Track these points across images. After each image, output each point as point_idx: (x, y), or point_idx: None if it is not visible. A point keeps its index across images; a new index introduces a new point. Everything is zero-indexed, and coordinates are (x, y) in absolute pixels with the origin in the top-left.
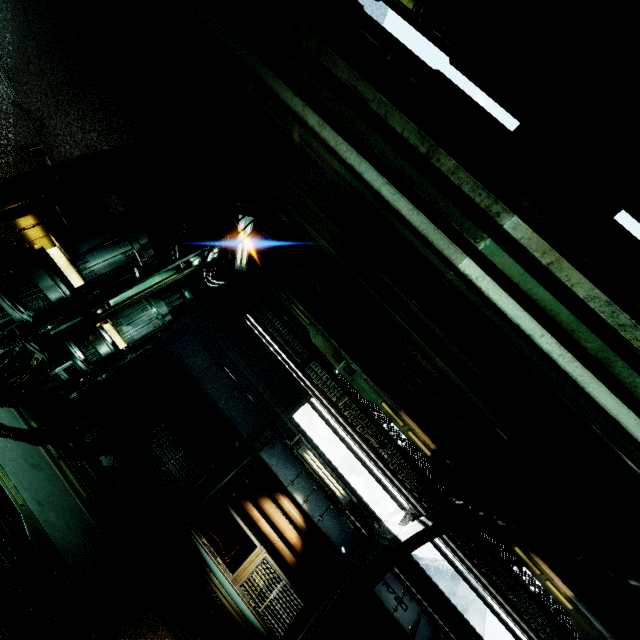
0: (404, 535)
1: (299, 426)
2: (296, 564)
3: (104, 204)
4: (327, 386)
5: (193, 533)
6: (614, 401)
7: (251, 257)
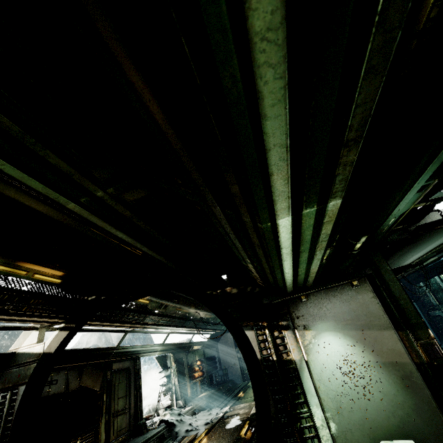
0: (51, 348)
1: None
2: None
3: None
4: None
5: None
6: (289, 262)
7: None
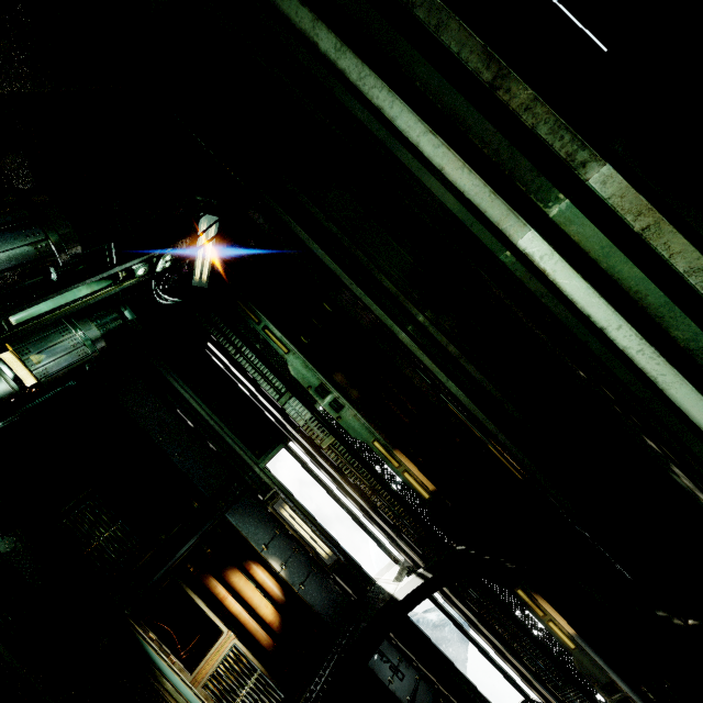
0: (401, 593)
1: (274, 477)
2: (274, 646)
3: (1, 176)
4: (309, 426)
5: (136, 627)
6: (700, 403)
7: (213, 272)
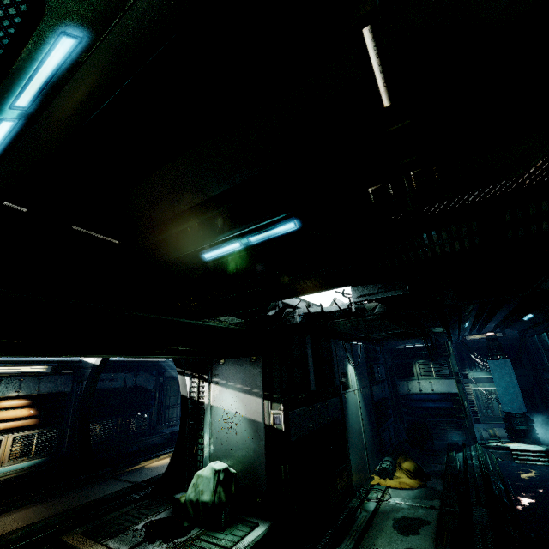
0: (98, 362)
1: None
2: (39, 420)
3: None
4: None
5: None
6: (128, 357)
7: None
